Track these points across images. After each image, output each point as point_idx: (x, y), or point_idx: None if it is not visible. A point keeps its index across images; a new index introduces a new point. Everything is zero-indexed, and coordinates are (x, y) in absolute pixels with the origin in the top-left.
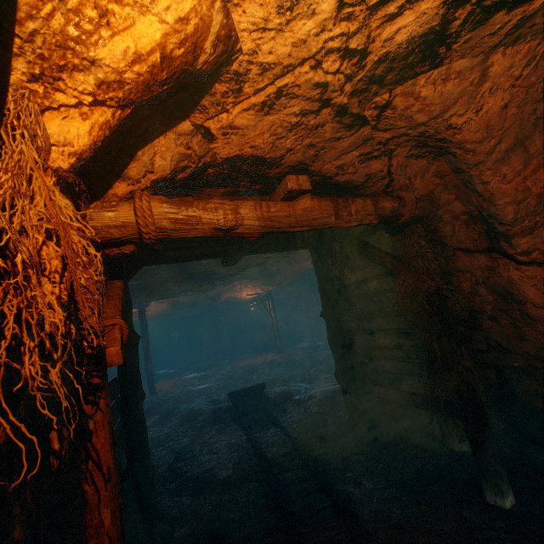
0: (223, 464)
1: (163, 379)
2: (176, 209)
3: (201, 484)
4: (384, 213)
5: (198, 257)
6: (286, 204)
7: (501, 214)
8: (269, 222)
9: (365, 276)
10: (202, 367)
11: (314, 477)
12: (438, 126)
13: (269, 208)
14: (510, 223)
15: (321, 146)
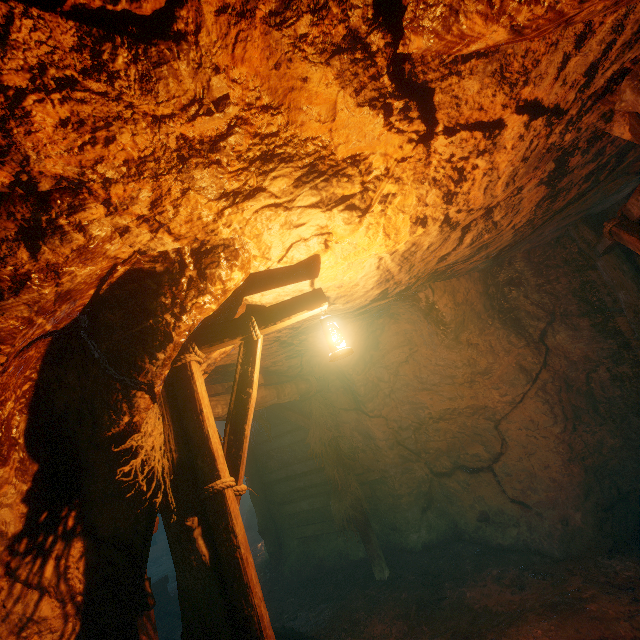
0: None
1: None
2: None
3: None
4: (302, 391)
5: None
6: None
7: (359, 391)
8: None
9: (281, 431)
10: None
11: None
12: (327, 348)
13: None
14: (363, 396)
15: (268, 355)
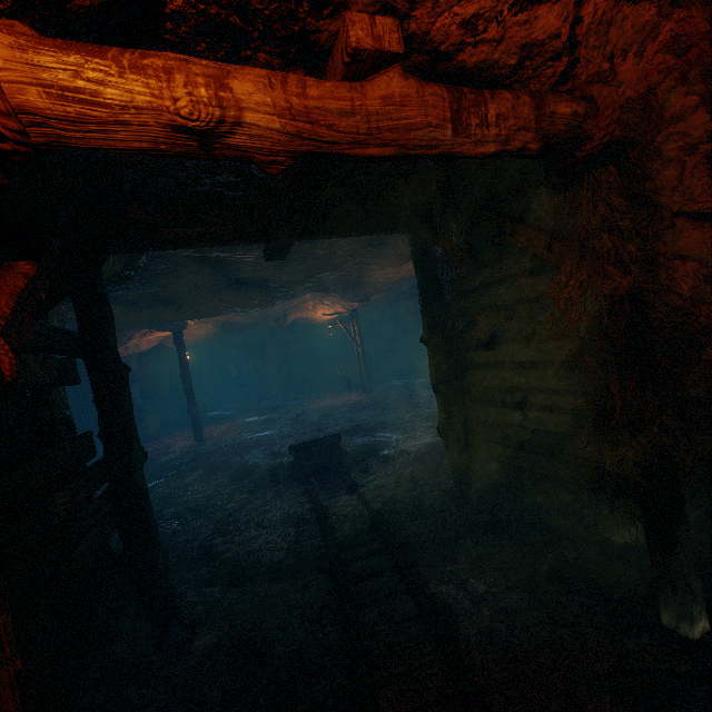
0: (275, 544)
1: (215, 423)
2: (56, 58)
3: (242, 571)
4: (553, 131)
5: (217, 239)
6: (346, 84)
7: None
8: (307, 124)
9: (495, 277)
10: (266, 409)
11: (398, 570)
12: None
13: (303, 88)
14: None
15: None
